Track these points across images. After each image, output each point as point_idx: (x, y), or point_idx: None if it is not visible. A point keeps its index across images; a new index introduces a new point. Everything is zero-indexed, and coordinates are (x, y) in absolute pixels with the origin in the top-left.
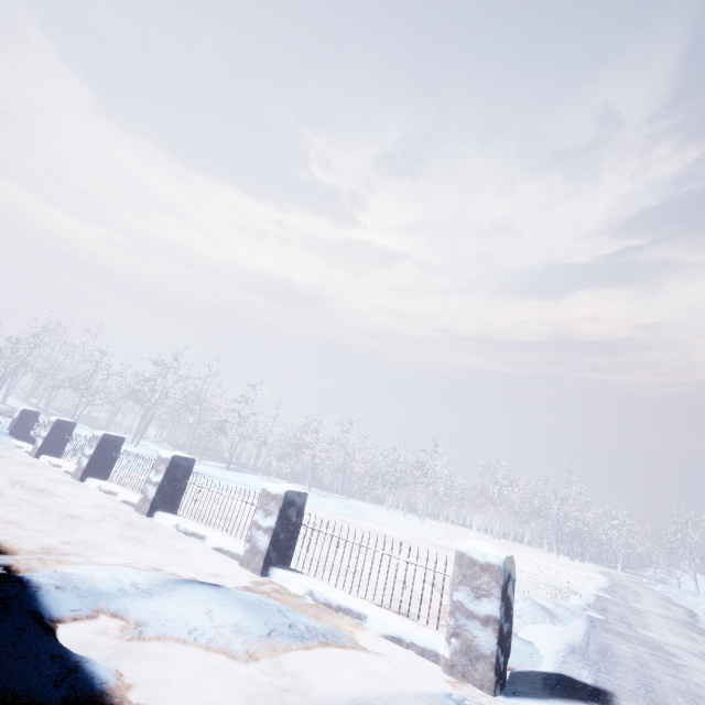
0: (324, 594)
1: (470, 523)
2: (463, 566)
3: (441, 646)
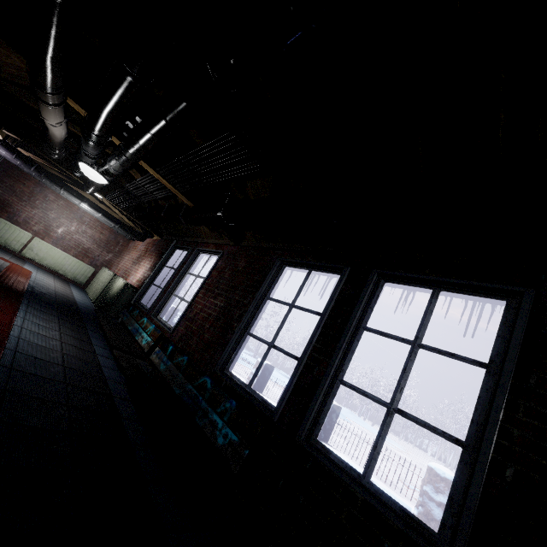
0: (350, 463)
1: (426, 447)
2: (431, 475)
3: (412, 508)
